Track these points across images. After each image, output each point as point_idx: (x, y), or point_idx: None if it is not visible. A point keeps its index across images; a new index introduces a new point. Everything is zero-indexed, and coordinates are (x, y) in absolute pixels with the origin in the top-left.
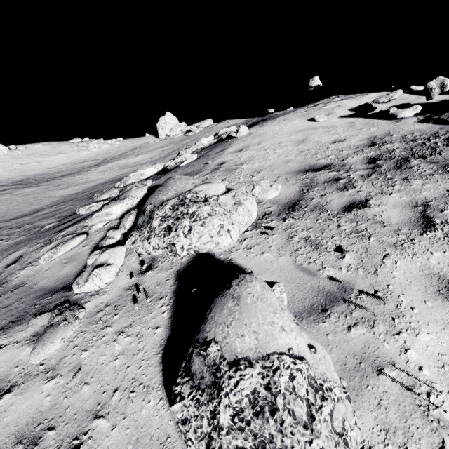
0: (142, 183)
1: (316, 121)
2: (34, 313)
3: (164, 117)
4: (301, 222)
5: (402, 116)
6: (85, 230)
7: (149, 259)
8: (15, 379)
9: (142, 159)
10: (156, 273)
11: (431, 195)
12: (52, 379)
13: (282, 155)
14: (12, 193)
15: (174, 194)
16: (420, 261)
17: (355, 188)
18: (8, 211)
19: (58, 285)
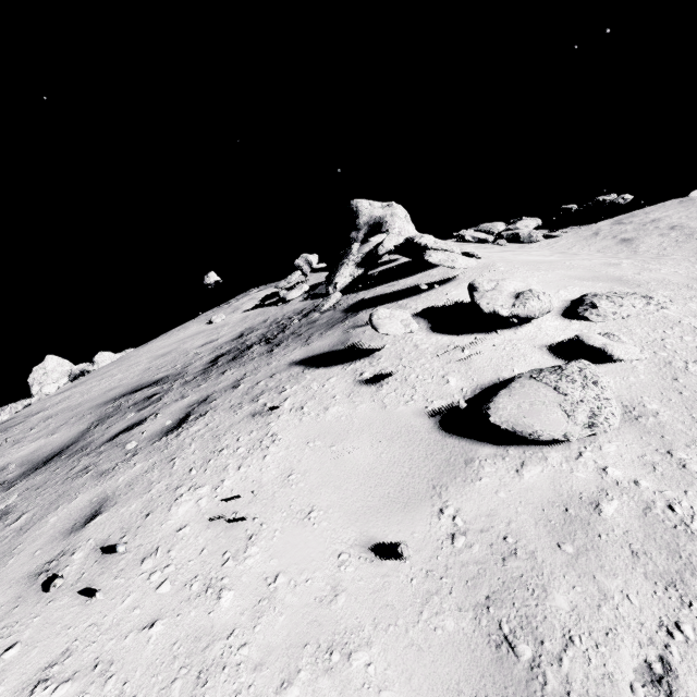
0: None
1: (214, 323)
2: None
3: (42, 364)
4: (28, 483)
5: (290, 297)
6: None
7: None
8: None
9: None
10: None
11: (224, 385)
12: None
13: (116, 381)
14: None
15: None
16: (107, 485)
17: (158, 402)
18: None
19: None
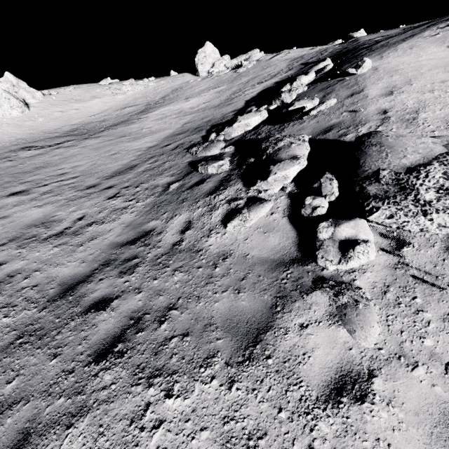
0: (296, 138)
1: None
2: (293, 289)
3: (203, 49)
4: None
5: None
6: (252, 194)
7: (391, 233)
8: (365, 362)
9: (198, 104)
10: (415, 250)
11: None
12: (416, 367)
13: None
14: (78, 146)
15: (421, 158)
16: None
17: None
18: (95, 167)
19: (281, 257)
